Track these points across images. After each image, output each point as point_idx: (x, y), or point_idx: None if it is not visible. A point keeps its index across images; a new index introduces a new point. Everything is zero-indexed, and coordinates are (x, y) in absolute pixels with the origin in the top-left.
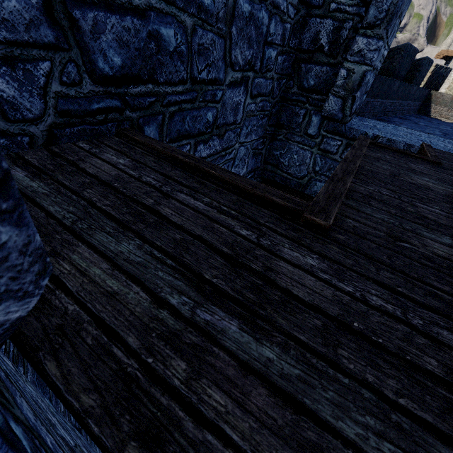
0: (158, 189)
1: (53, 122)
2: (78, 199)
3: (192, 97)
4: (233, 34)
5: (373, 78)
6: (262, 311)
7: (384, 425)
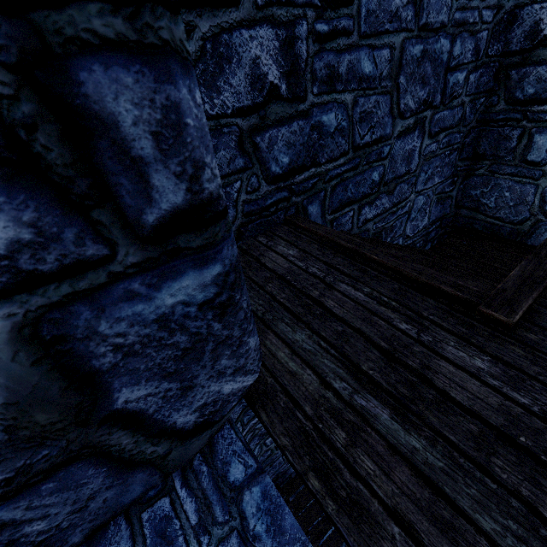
0: (322, 279)
1: (240, 222)
2: (264, 293)
3: (354, 164)
4: (400, 83)
5: None
6: (414, 406)
7: (528, 533)
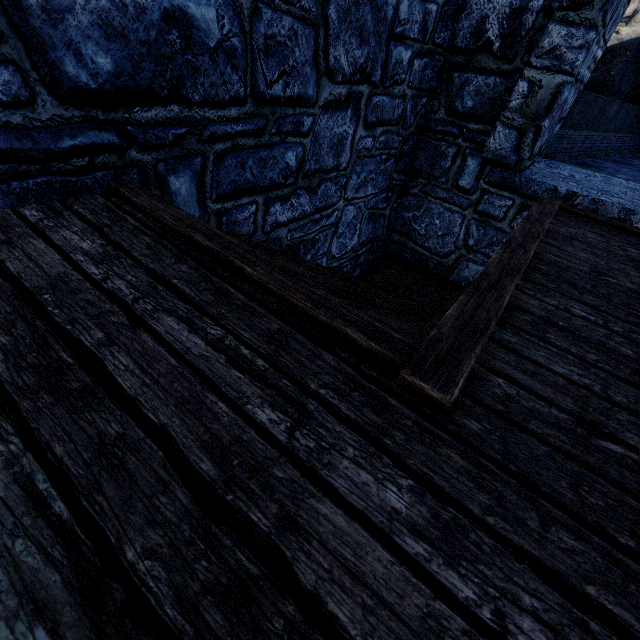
0: (130, 305)
1: None
2: None
3: (256, 126)
4: (331, 19)
5: (574, 97)
6: None
7: None
